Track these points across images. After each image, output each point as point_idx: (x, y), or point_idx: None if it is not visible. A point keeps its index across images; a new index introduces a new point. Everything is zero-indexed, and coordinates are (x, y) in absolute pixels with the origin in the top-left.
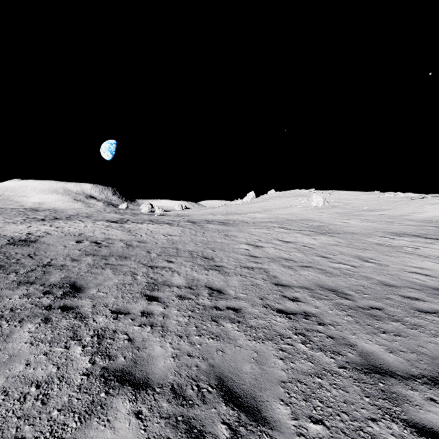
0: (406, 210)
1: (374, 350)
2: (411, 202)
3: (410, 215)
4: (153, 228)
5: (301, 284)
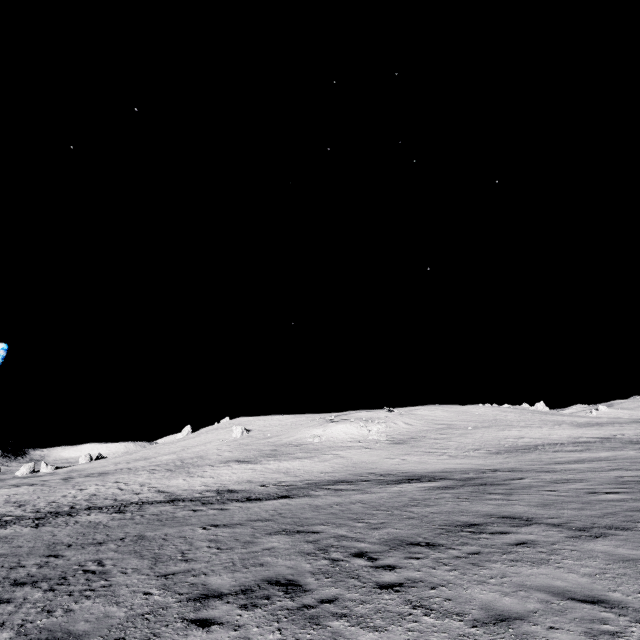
0: (288, 435)
1: (42, 511)
2: (301, 426)
3: (283, 439)
4: (5, 492)
5: (63, 502)
